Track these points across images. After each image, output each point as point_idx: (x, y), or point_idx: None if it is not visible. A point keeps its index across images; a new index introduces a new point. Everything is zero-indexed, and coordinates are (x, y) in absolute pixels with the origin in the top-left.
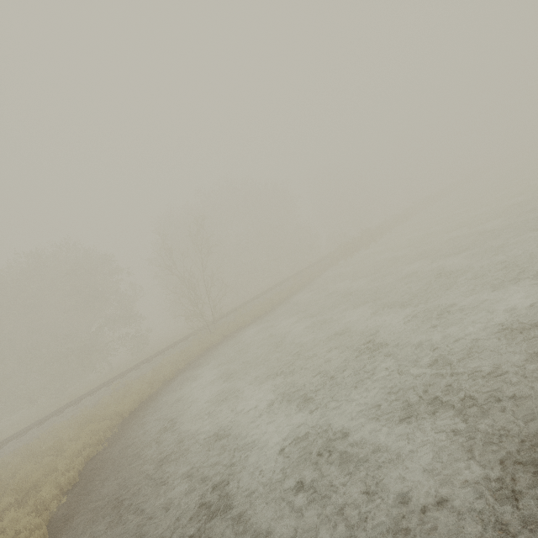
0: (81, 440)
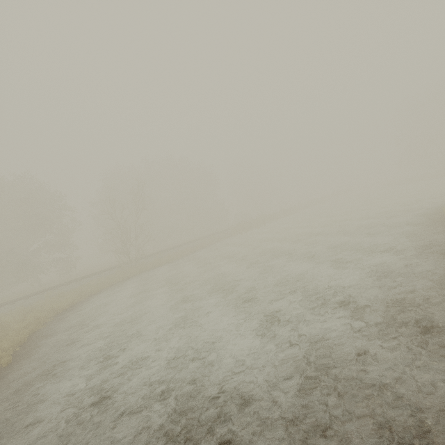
0: (27, 321)
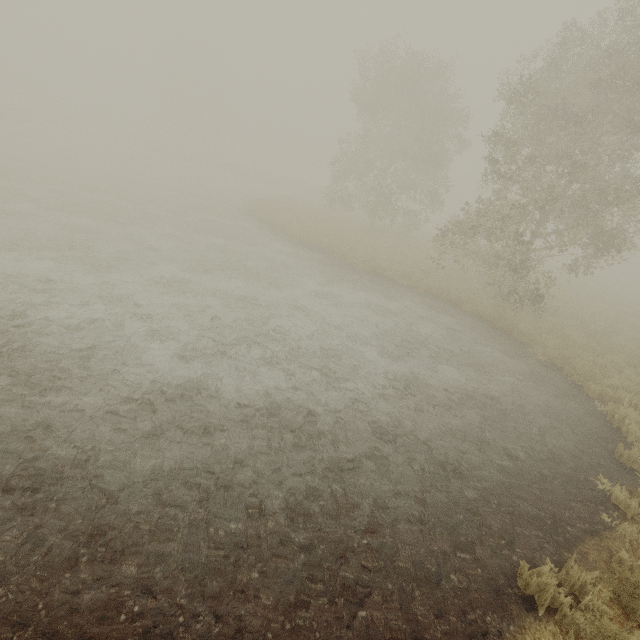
0: None
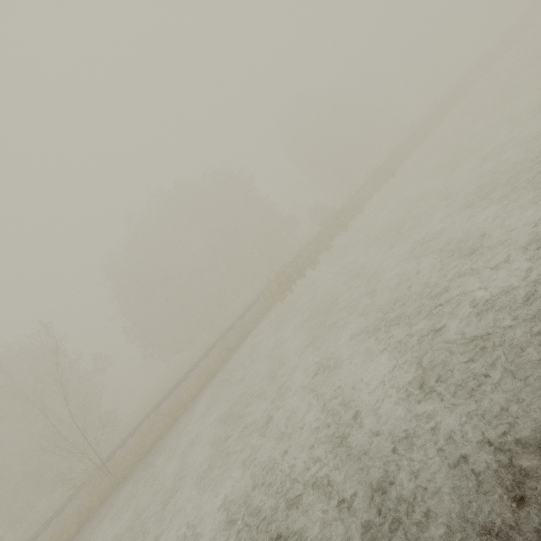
0: None
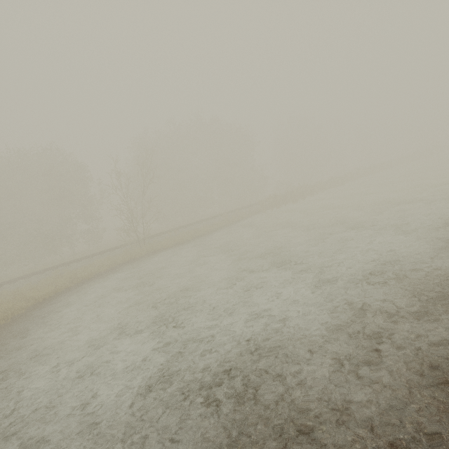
0: None
